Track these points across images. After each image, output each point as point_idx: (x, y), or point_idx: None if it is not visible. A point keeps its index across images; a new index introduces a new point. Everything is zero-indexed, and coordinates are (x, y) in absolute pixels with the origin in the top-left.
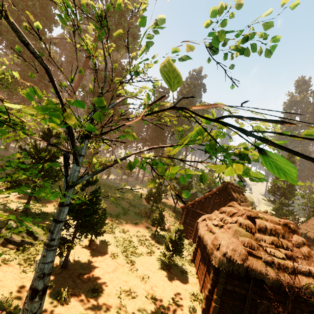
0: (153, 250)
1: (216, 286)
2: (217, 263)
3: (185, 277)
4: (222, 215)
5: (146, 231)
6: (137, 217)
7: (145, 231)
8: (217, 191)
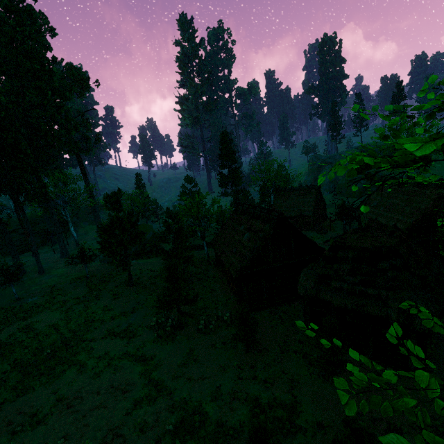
0: (286, 372)
1: (421, 346)
2: (427, 328)
3: (346, 361)
4: (342, 264)
5: (224, 353)
6: (172, 346)
7: (223, 355)
8: (275, 230)
